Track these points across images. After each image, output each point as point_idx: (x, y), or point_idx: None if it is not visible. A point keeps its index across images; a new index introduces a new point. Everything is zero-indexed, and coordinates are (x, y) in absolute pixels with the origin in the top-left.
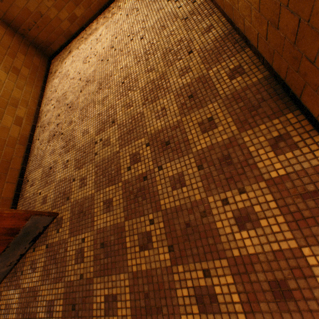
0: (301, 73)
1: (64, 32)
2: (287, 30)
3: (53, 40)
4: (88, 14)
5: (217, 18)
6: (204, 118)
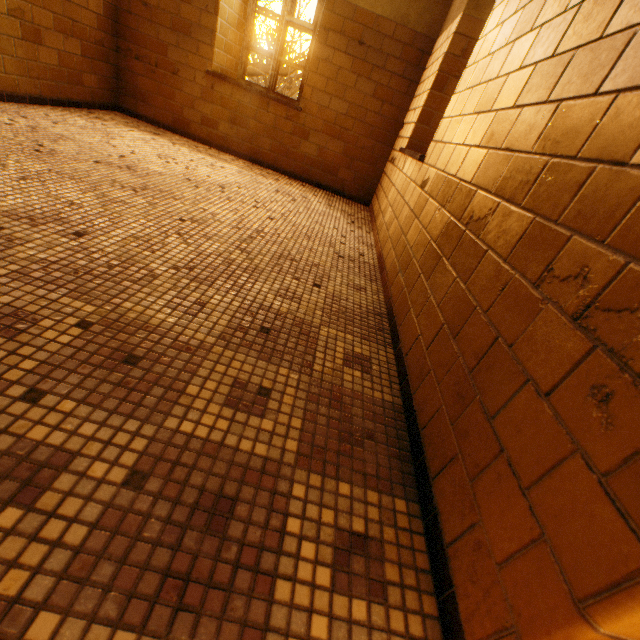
0: (460, 429)
1: (181, 116)
2: (469, 346)
3: (155, 103)
4: (234, 143)
5: (376, 289)
6: (255, 381)
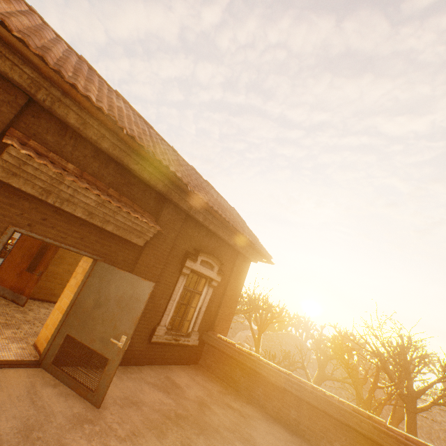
0: None
1: None
2: None
3: None
4: None
5: None
6: None
